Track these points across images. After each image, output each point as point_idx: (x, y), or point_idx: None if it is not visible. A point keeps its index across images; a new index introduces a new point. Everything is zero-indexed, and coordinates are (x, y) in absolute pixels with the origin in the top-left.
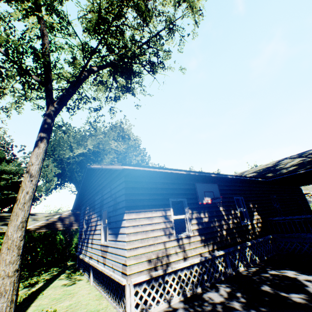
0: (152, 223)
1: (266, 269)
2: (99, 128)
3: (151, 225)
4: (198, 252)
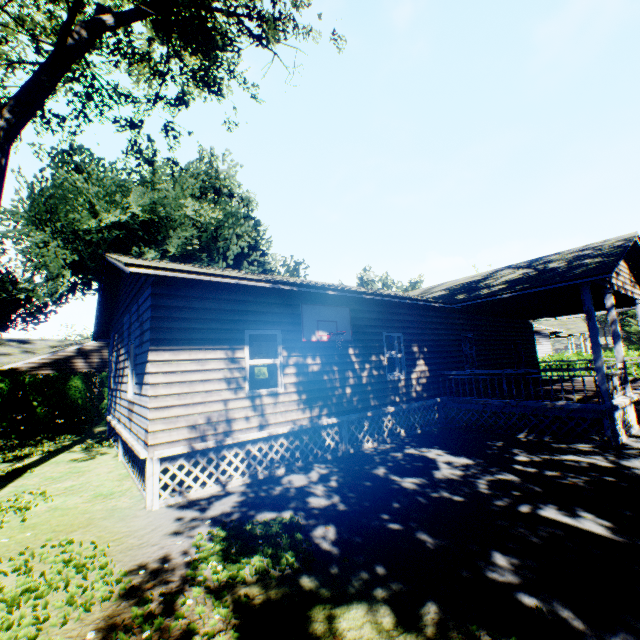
0: (204, 370)
1: (406, 447)
2: (161, 166)
3: (202, 373)
4: (289, 418)
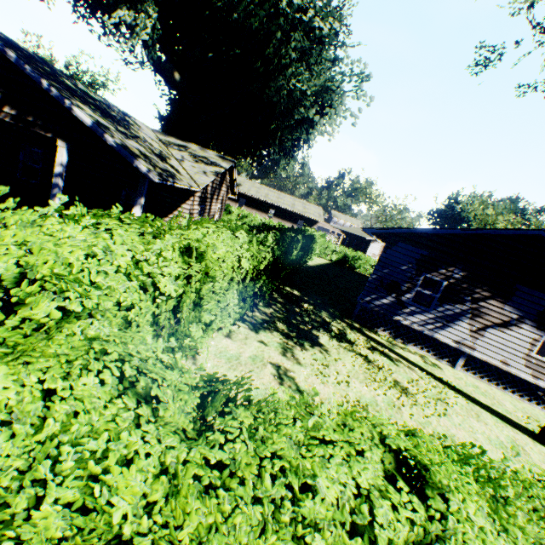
0: None
1: None
2: None
3: None
4: None
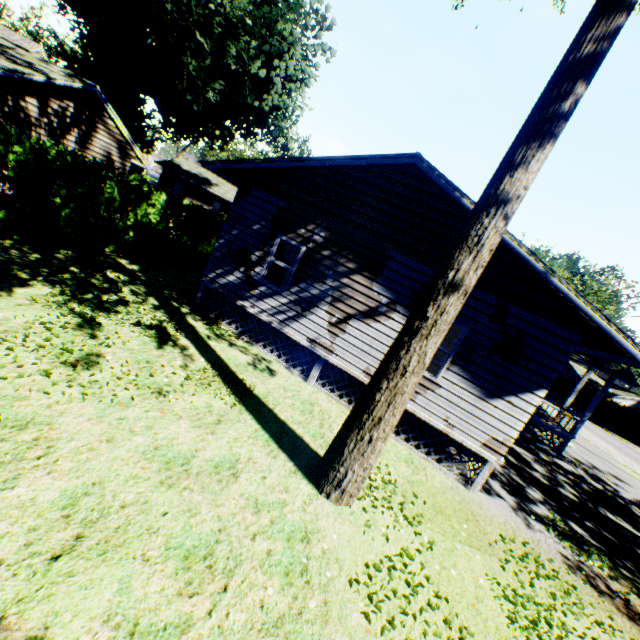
0: None
1: None
2: None
3: None
4: None
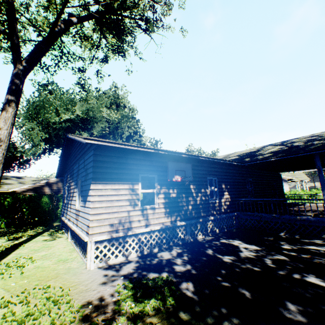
0: (118, 194)
1: (220, 238)
2: (91, 92)
3: (117, 196)
4: (160, 221)
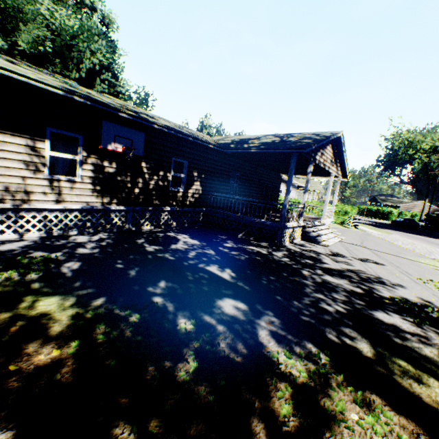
0: (3, 150)
1: (170, 232)
2: None
3: (0, 152)
4: (84, 200)
